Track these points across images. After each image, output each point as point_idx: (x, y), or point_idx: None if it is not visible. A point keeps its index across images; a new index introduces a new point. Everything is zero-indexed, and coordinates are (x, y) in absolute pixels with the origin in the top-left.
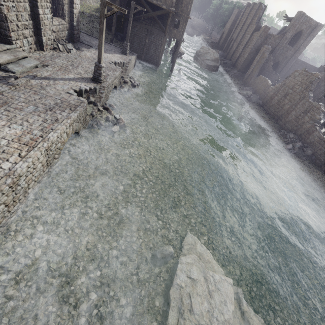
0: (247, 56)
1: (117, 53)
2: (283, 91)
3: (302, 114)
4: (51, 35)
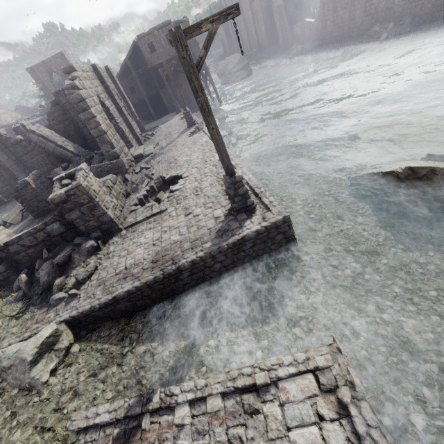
0: (265, 27)
1: (175, 116)
2: (329, 10)
3: (367, 3)
4: (138, 132)
